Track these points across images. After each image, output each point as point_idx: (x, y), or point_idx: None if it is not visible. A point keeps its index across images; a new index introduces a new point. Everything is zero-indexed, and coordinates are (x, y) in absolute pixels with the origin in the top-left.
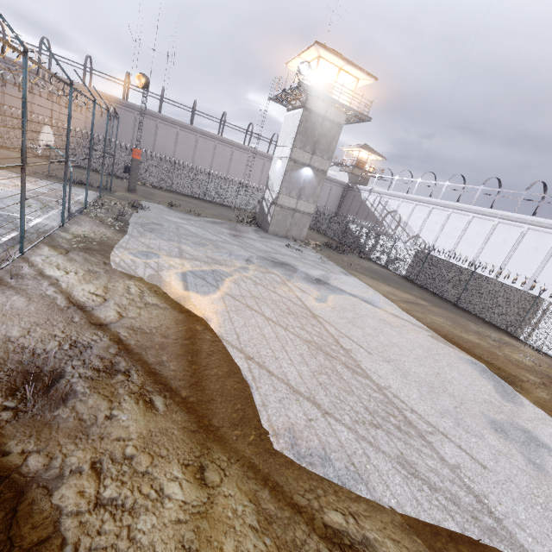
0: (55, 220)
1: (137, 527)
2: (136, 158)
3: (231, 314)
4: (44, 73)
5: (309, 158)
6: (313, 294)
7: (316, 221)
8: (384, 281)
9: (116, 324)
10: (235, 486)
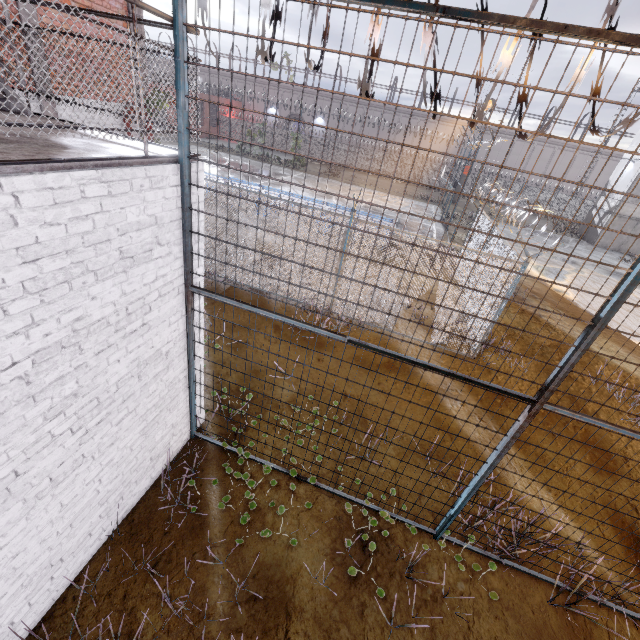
0: (440, 227)
1: (574, 332)
2: (465, 174)
3: (580, 294)
4: (391, 107)
5: None
6: None
7: None
8: None
9: (520, 282)
10: (609, 341)
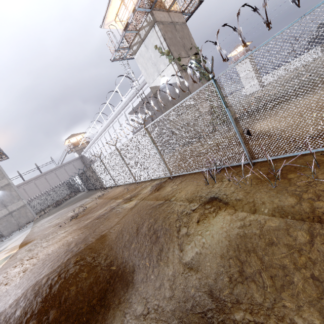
0: None
1: None
2: None
3: None
4: None
5: None
6: None
7: (69, 189)
8: (59, 210)
9: None
10: None
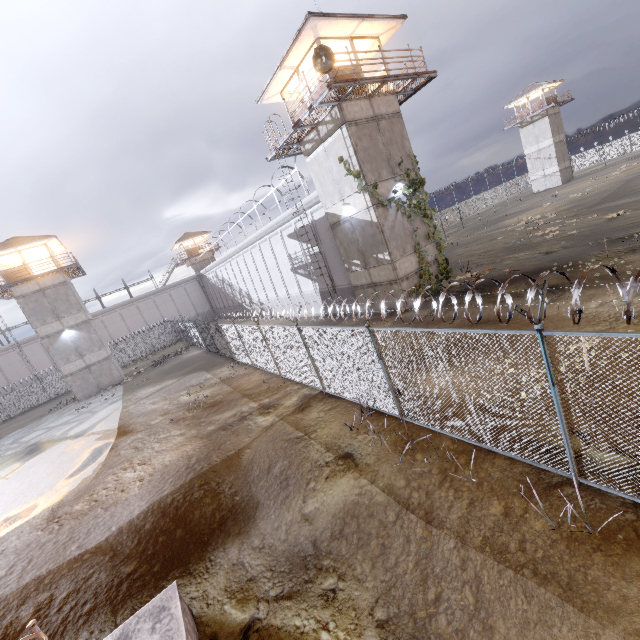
0: None
1: None
2: None
3: None
4: None
5: (59, 324)
6: (6, 473)
7: (176, 333)
8: (162, 378)
9: None
10: None
